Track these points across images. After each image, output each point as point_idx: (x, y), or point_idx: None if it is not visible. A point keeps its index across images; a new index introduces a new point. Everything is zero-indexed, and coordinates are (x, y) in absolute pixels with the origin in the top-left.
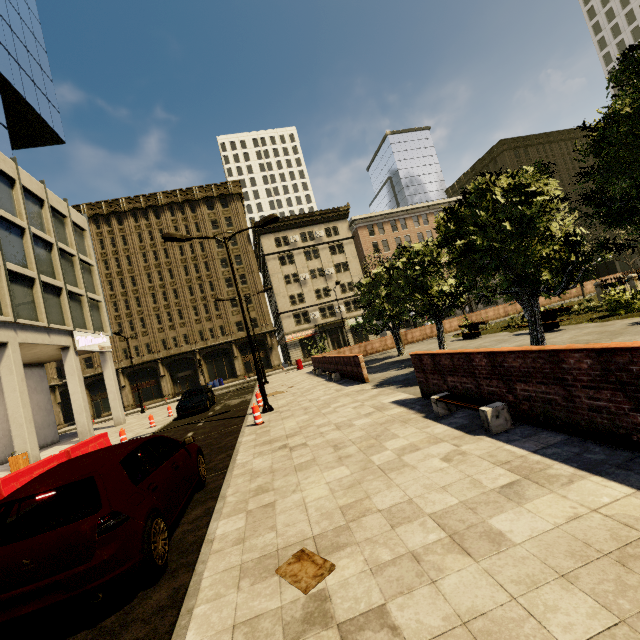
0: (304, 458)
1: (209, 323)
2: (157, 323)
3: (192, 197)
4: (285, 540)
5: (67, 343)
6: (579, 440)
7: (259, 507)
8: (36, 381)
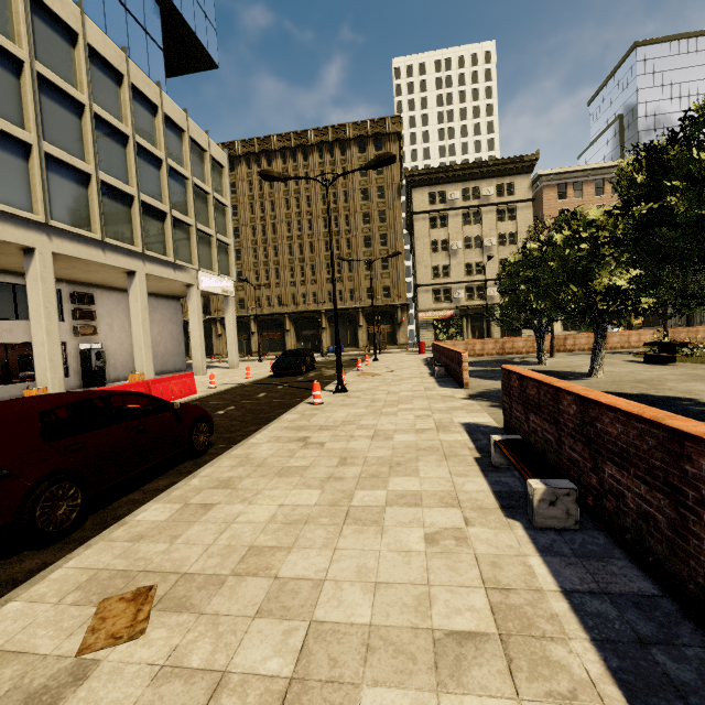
0: (301, 461)
1: (339, 284)
2: (290, 276)
3: (344, 136)
4: (161, 562)
5: (191, 281)
6: (672, 610)
7: (198, 504)
8: (172, 312)
